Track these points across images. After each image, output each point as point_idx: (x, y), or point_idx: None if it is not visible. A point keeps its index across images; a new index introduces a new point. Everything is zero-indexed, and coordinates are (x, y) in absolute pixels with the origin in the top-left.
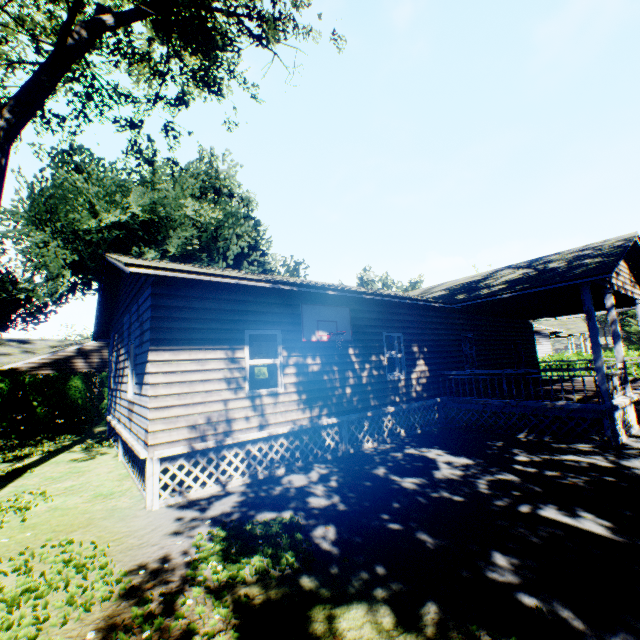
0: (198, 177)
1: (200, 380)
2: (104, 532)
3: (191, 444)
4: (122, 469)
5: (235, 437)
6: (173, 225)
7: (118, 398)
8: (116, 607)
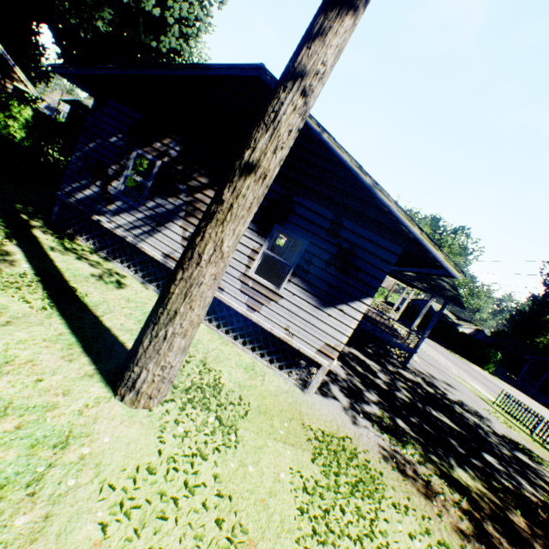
0: None
1: None
2: (322, 421)
3: None
4: None
5: None
6: None
7: (173, 233)
8: (412, 484)
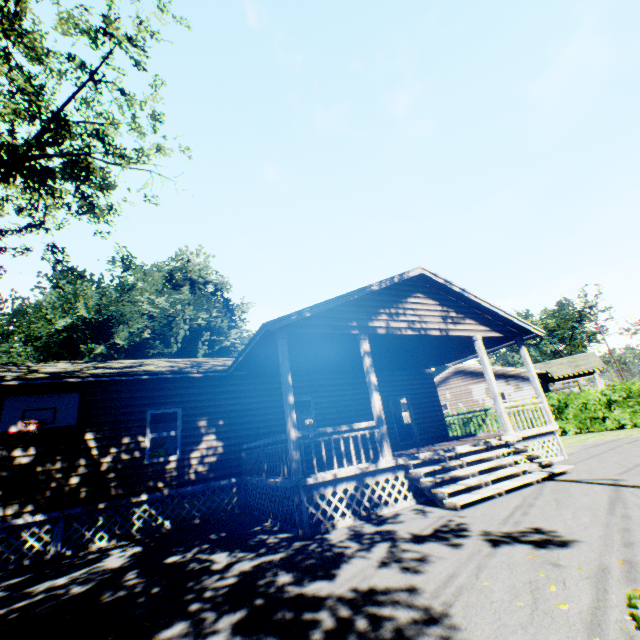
0: (172, 273)
1: None
2: None
3: None
4: None
5: None
6: (125, 320)
7: None
8: None
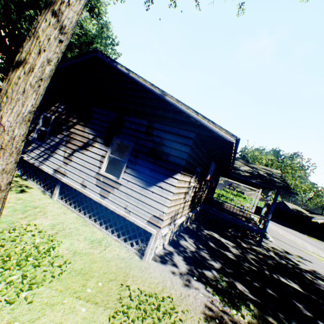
0: None
1: (181, 192)
2: (147, 283)
3: (167, 226)
4: (71, 212)
5: (177, 223)
6: None
7: (59, 155)
8: None
